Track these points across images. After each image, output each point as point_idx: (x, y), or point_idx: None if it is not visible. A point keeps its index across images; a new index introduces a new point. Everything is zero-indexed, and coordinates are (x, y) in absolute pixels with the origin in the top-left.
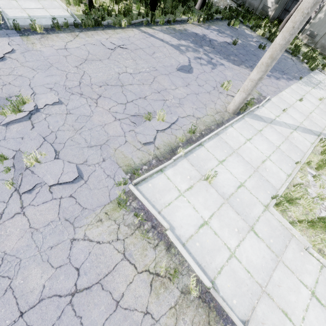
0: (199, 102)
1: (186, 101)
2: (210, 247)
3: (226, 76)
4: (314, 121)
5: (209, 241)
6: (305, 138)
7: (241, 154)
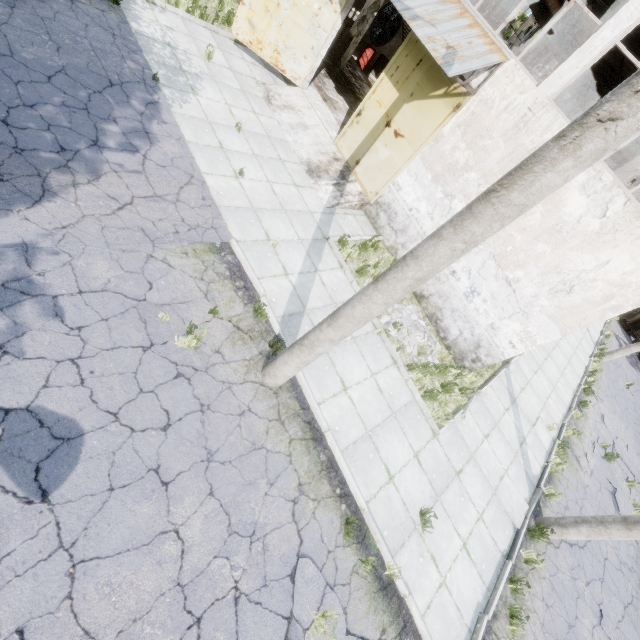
0: (244, 462)
1: (240, 509)
2: (482, 548)
3: (116, 289)
4: (295, 210)
5: (478, 546)
6: (332, 269)
7: (372, 423)
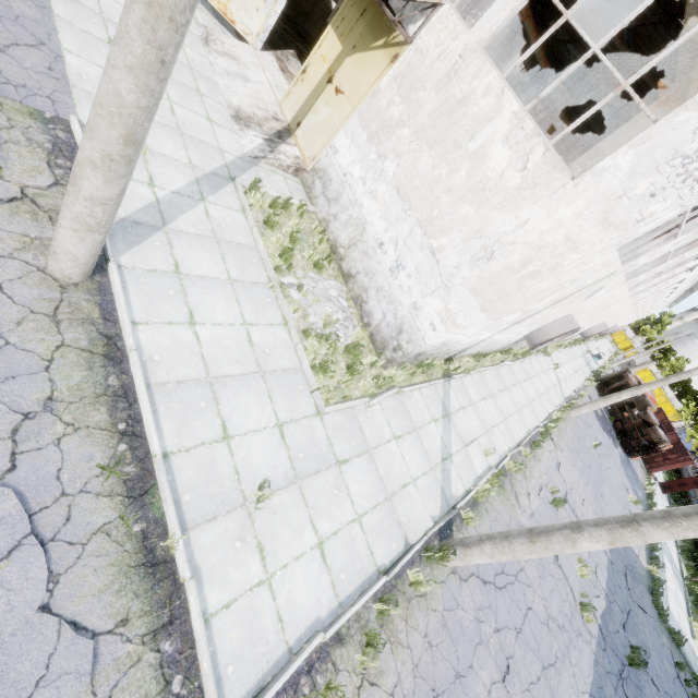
0: None
1: None
2: (348, 554)
3: None
4: (197, 138)
5: (342, 551)
6: (229, 208)
7: (221, 371)
